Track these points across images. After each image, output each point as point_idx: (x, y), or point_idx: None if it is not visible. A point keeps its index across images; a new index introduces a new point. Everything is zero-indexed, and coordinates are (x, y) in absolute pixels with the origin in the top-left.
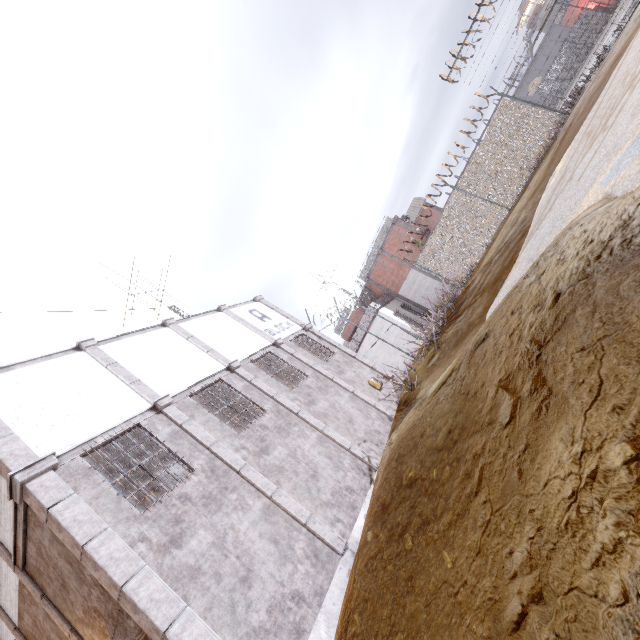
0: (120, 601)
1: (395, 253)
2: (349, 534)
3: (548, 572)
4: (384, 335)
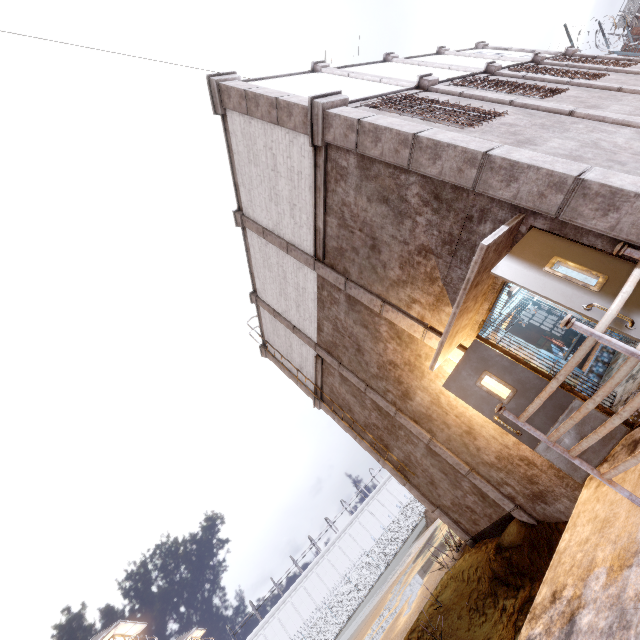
0: (478, 184)
1: None
2: None
3: None
4: None
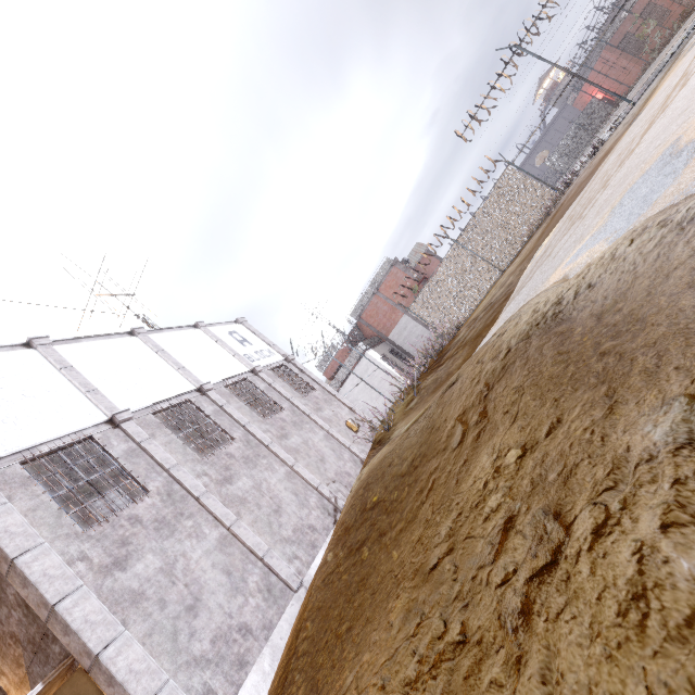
0: (49, 622)
1: (390, 296)
2: (306, 572)
3: (458, 532)
4: (368, 378)
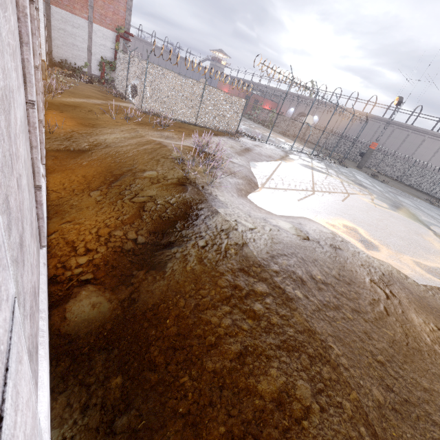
0: None
1: None
2: None
3: None
4: None
